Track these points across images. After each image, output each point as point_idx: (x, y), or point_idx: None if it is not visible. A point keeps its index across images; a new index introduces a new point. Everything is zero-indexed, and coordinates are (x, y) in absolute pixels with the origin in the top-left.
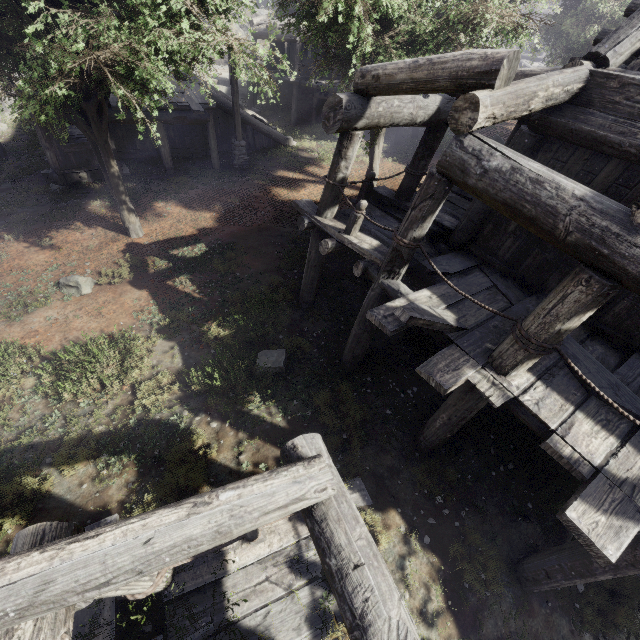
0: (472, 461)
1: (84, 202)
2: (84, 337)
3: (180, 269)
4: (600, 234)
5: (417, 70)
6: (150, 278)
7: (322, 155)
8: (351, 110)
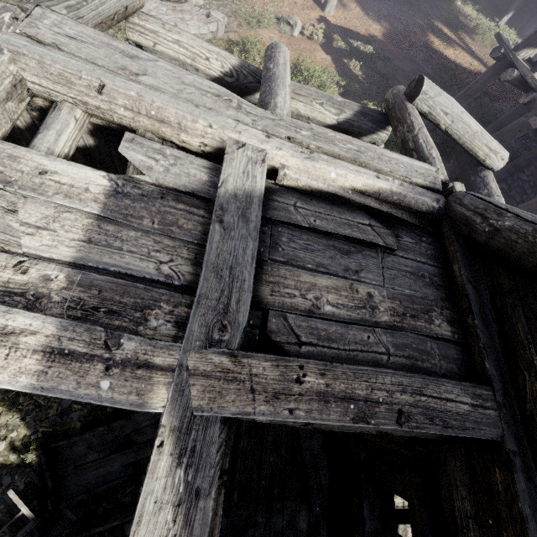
0: None
1: None
2: (292, 63)
3: (354, 55)
4: None
5: None
6: (333, 50)
7: (479, 27)
8: None
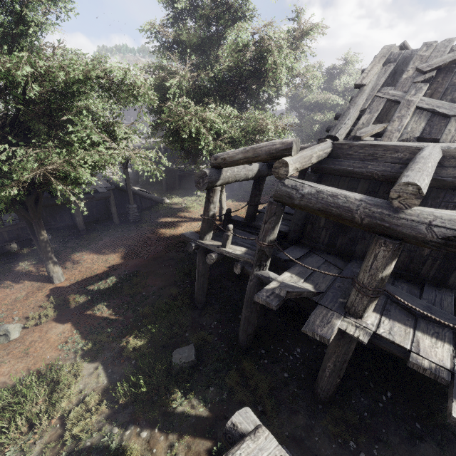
0: (361, 399)
1: (13, 265)
2: (11, 380)
3: (97, 299)
4: (379, 216)
5: (247, 153)
6: (72, 312)
7: (188, 205)
8: (212, 176)
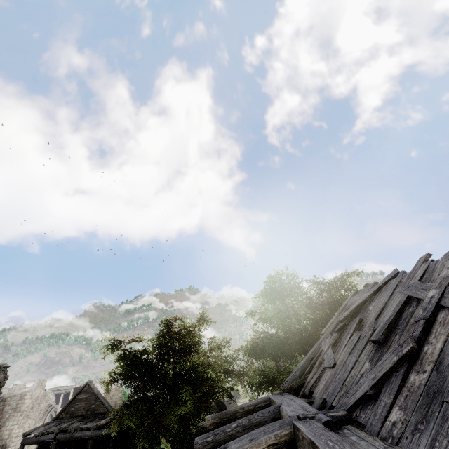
0: None
1: None
2: None
3: None
4: None
5: None
6: None
7: None
8: None
